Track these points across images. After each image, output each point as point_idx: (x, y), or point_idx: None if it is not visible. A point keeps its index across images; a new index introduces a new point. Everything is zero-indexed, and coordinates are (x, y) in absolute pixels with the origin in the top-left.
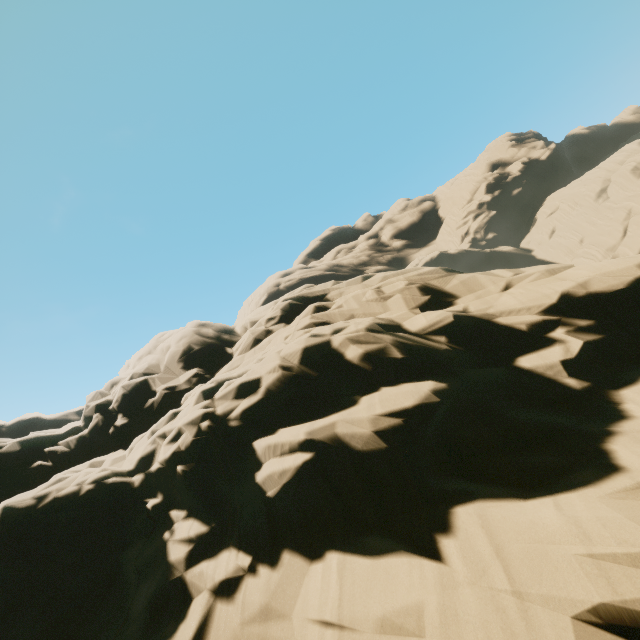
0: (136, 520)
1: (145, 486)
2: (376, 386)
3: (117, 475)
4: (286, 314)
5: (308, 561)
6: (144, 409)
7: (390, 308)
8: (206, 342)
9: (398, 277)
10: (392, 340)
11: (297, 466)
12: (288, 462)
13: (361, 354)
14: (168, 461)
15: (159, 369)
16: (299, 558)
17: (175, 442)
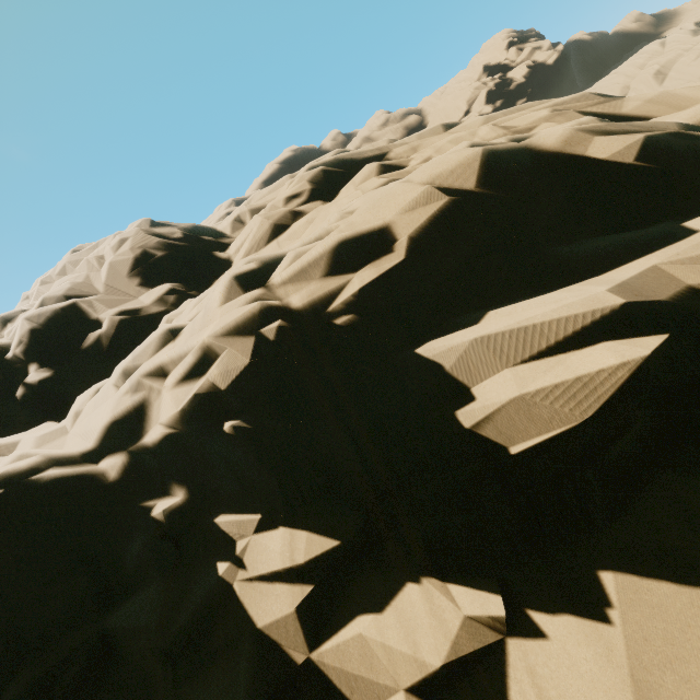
0: (131, 547)
1: (133, 477)
2: None
3: (59, 463)
4: (320, 187)
5: None
6: (82, 351)
7: None
8: (175, 245)
9: (517, 113)
10: (683, 125)
11: (639, 369)
12: (599, 364)
13: (646, 143)
14: (192, 418)
15: (94, 290)
16: (667, 586)
17: (198, 378)
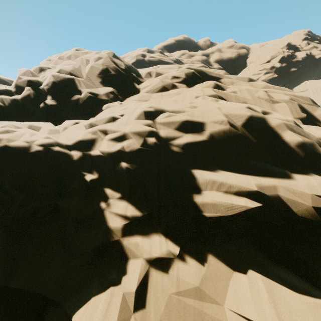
0: (74, 184)
1: (81, 161)
2: (305, 170)
3: (59, 145)
4: (188, 79)
5: (231, 269)
6: (70, 100)
7: (277, 110)
8: (120, 71)
9: (278, 90)
10: (317, 140)
11: (248, 210)
12: (239, 203)
13: (299, 141)
14: (111, 154)
15: (82, 75)
16: (223, 264)
17: (118, 142)
